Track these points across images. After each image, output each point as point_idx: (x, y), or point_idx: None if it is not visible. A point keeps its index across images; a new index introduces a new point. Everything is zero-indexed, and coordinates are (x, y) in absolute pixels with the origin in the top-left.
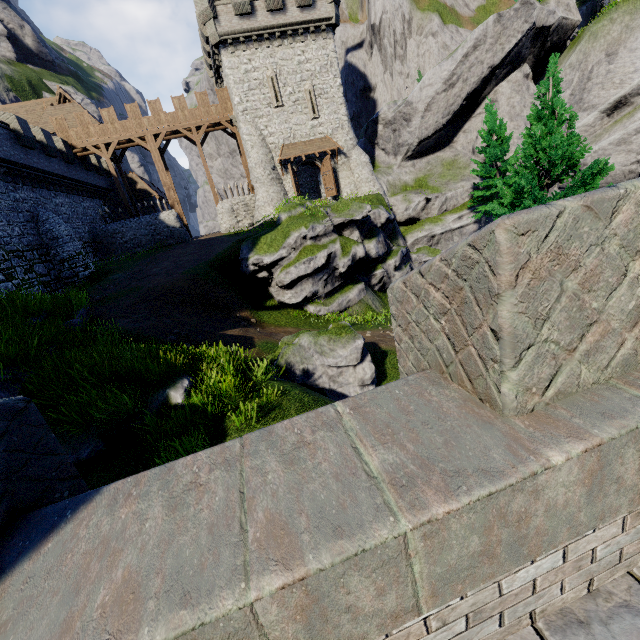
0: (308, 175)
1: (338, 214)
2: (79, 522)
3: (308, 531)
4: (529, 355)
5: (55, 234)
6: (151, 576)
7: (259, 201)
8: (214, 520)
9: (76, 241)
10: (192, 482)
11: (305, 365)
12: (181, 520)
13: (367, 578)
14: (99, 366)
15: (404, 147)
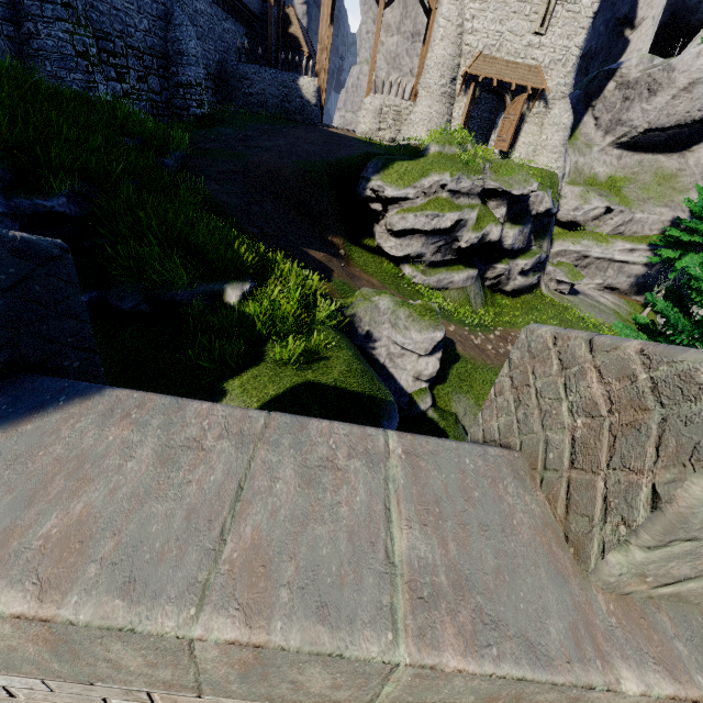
0: (487, 108)
1: (496, 176)
2: (67, 417)
3: (290, 588)
4: (681, 547)
5: (182, 48)
6: (107, 533)
7: (415, 115)
8: (198, 504)
9: (201, 67)
10: (195, 439)
11: (371, 328)
12: (165, 481)
13: (329, 673)
14: (171, 225)
15: (624, 127)
